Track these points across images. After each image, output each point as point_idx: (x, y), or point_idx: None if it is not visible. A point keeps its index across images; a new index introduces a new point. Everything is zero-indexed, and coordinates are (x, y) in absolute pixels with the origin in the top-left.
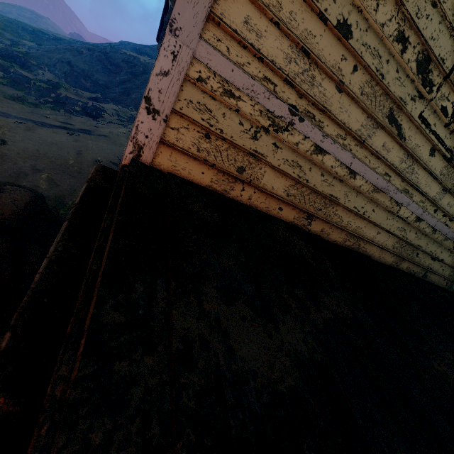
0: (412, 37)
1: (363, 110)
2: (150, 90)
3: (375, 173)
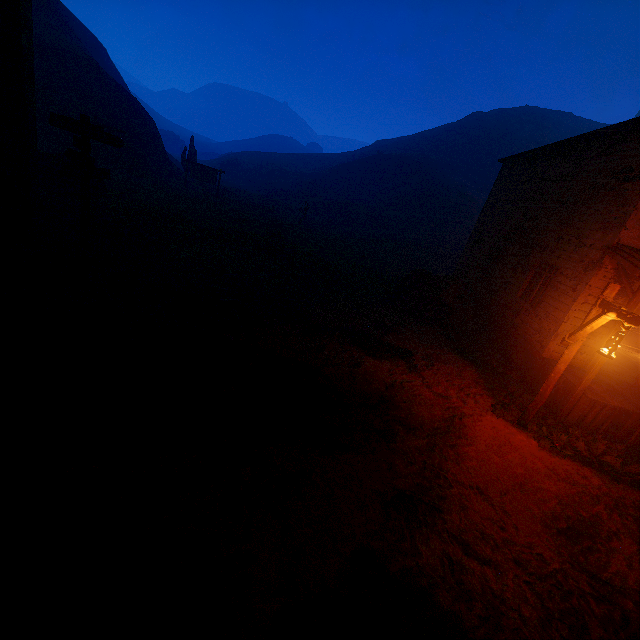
0: None
1: None
2: (626, 224)
3: None
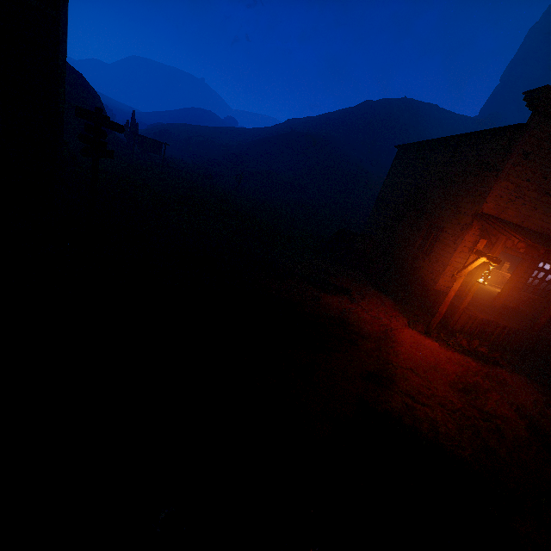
0: (547, 176)
1: (536, 193)
2: (486, 200)
3: (544, 208)
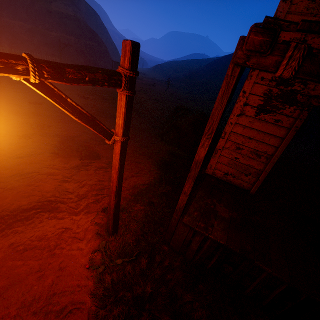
0: None
1: None
2: None
3: None
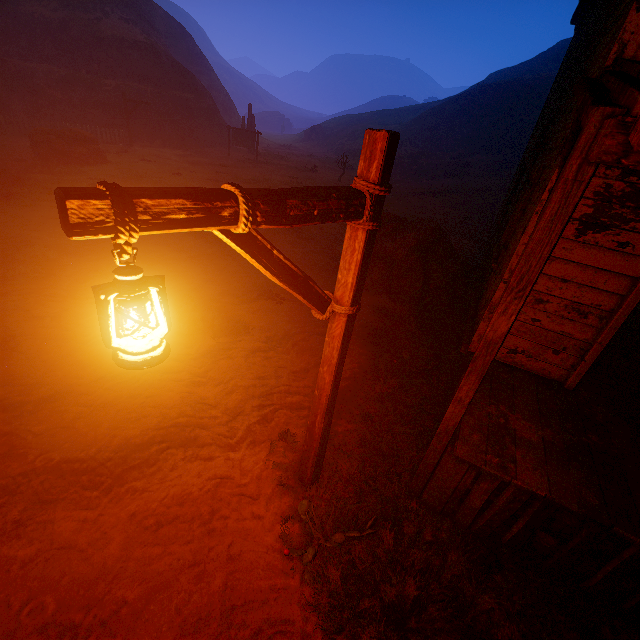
0: None
1: None
2: None
3: None
